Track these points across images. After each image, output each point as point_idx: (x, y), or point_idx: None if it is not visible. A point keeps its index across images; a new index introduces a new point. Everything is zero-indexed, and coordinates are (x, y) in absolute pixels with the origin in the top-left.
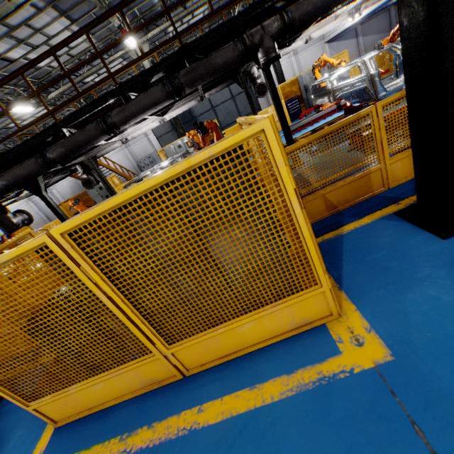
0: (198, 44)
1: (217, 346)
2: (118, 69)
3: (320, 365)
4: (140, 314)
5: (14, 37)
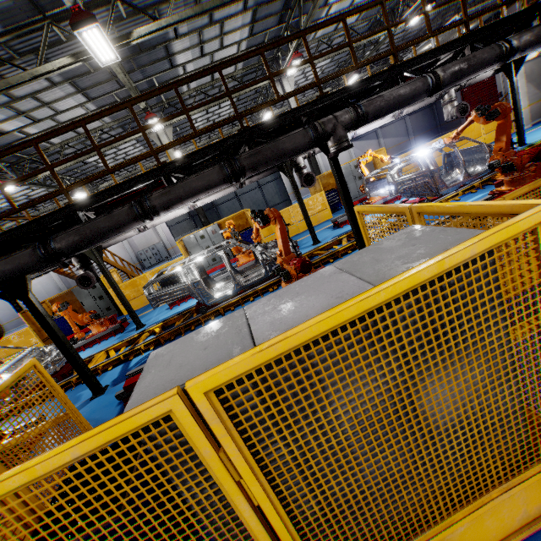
0: (260, 128)
1: None
2: (164, 147)
3: None
4: (297, 532)
5: (14, 108)
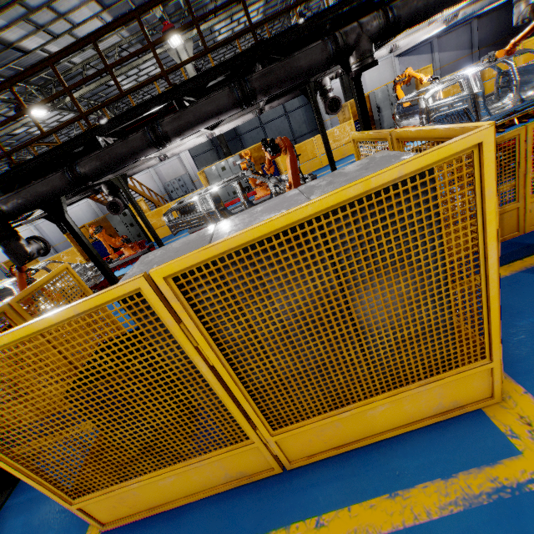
0: (275, 41)
1: (335, 433)
2: (174, 67)
3: (491, 469)
4: (245, 390)
5: (32, 22)
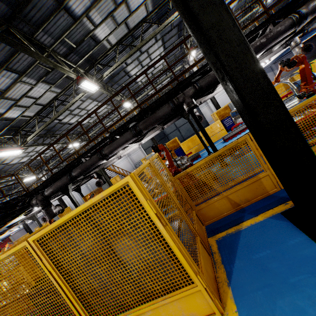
0: (150, 107)
1: None
2: (109, 126)
3: None
4: (75, 295)
5: (72, 114)
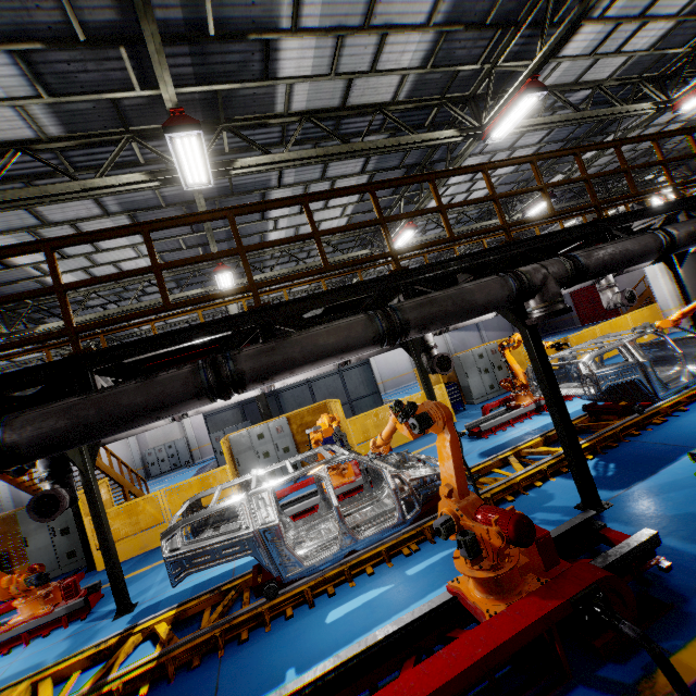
0: (424, 271)
1: None
2: (272, 280)
3: None
4: None
5: (40, 234)
